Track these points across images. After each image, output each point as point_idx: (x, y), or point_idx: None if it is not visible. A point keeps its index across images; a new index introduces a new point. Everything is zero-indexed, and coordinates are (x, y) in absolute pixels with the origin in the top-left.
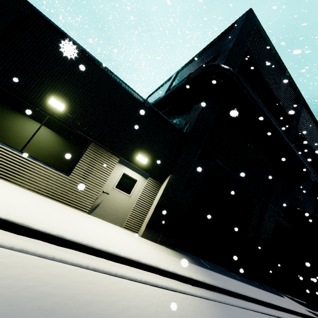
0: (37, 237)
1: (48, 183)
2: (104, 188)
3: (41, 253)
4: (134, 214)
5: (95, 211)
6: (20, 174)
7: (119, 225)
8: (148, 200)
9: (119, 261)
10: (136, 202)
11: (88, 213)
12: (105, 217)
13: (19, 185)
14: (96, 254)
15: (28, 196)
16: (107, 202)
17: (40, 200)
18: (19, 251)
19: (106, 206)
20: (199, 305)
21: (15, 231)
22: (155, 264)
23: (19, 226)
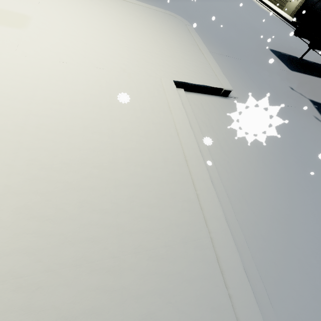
0: (262, 3)
1: (278, 1)
2: (290, 0)
3: (260, 3)
4: (295, 9)
5: (285, 10)
6: (274, 0)
7: (289, 15)
8: (303, 2)
9: (270, 8)
10: (298, 4)
11: (283, 11)
12: (286, 12)
13: (273, 4)
14: (267, 6)
15: (271, 4)
16: (289, 5)
17: (273, 5)
18: (259, 2)
19: (288, 7)
20: (274, 15)
21: (261, 2)
22: (276, 10)
23: (261, 1)
